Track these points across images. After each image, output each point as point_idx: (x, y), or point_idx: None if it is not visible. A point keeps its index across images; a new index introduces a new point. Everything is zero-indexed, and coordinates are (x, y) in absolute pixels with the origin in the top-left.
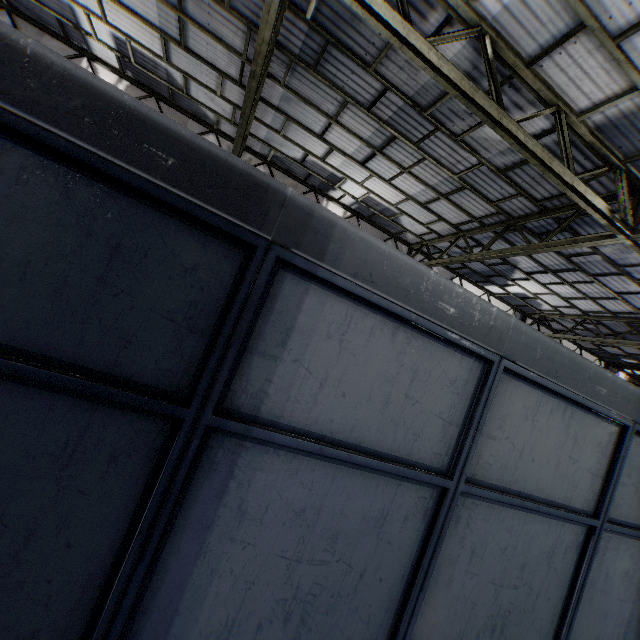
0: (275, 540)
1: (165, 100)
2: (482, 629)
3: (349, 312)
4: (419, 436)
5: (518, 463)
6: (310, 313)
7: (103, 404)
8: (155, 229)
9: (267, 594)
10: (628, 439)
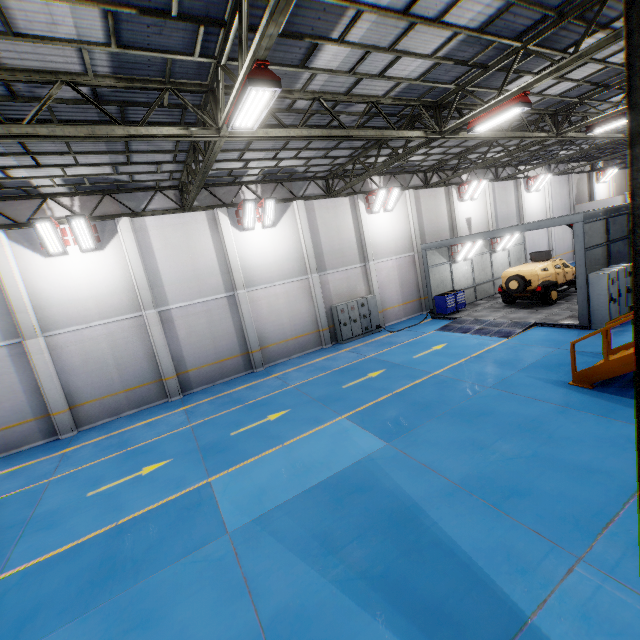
0: None
1: (396, 173)
2: None
3: None
4: None
5: None
6: None
7: (623, 240)
8: (621, 218)
9: None
10: None
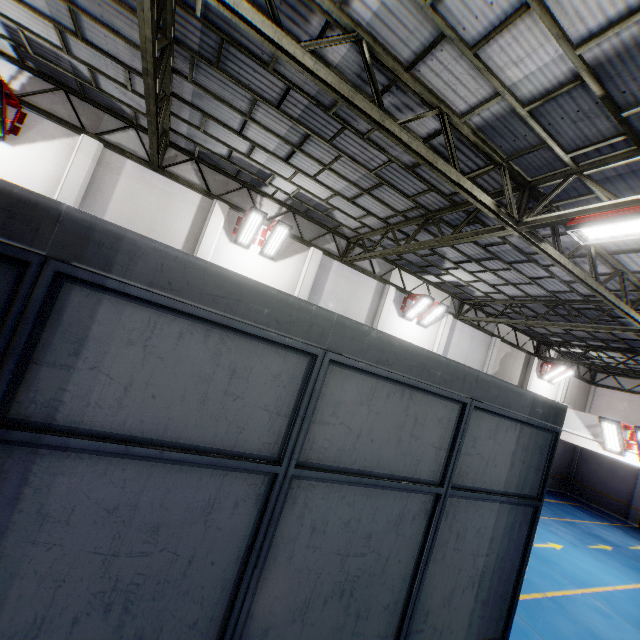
0: (86, 538)
1: (76, 93)
2: (330, 596)
3: (152, 319)
4: (244, 428)
5: (356, 444)
6: (106, 322)
7: None
8: None
9: (82, 589)
10: (468, 414)
